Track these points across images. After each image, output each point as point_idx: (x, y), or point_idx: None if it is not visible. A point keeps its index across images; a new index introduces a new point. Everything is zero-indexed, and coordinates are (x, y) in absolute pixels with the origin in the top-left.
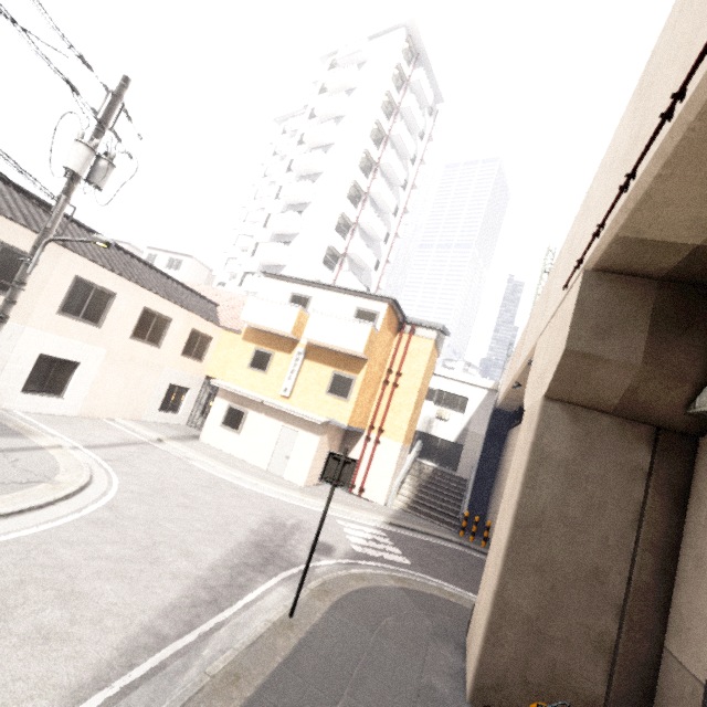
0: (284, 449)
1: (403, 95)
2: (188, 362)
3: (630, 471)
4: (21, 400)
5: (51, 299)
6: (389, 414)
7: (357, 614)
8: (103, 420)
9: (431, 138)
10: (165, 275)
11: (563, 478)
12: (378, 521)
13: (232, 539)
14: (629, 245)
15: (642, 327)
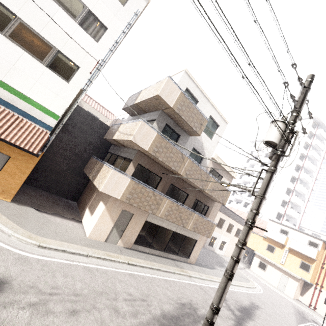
0: (283, 282)
1: (312, 139)
2: None
3: None
4: (218, 251)
5: (225, 228)
6: (325, 281)
7: None
8: (227, 257)
9: None
10: (234, 213)
11: None
12: None
13: (291, 308)
14: None
15: None
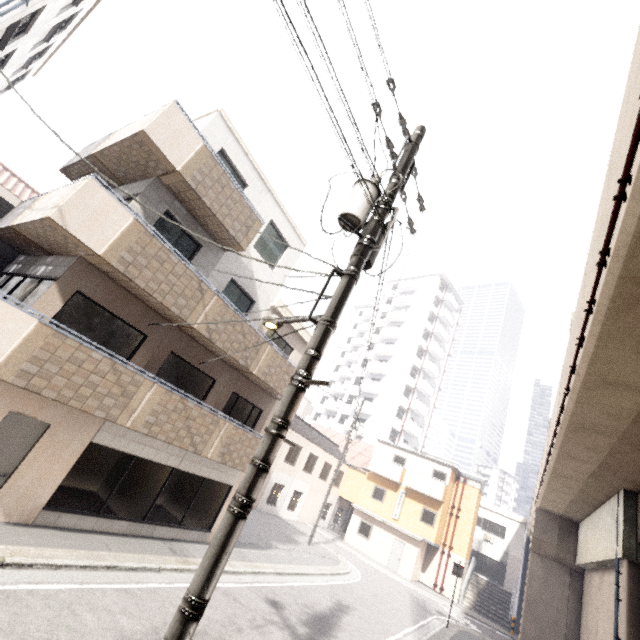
0: (396, 553)
1: (440, 308)
2: (333, 488)
3: (563, 584)
4: (285, 513)
5: (302, 464)
6: (455, 537)
7: (468, 637)
8: (303, 524)
9: (458, 324)
10: (322, 435)
11: (540, 584)
12: (458, 610)
13: (406, 598)
14: (544, 508)
15: (555, 532)
